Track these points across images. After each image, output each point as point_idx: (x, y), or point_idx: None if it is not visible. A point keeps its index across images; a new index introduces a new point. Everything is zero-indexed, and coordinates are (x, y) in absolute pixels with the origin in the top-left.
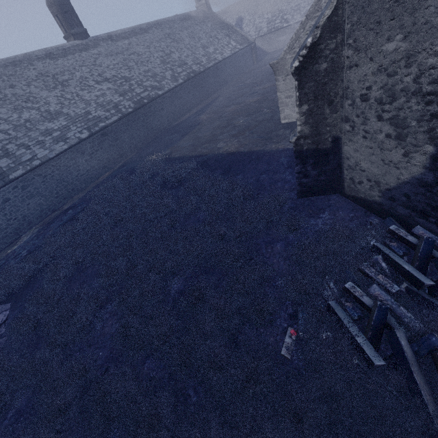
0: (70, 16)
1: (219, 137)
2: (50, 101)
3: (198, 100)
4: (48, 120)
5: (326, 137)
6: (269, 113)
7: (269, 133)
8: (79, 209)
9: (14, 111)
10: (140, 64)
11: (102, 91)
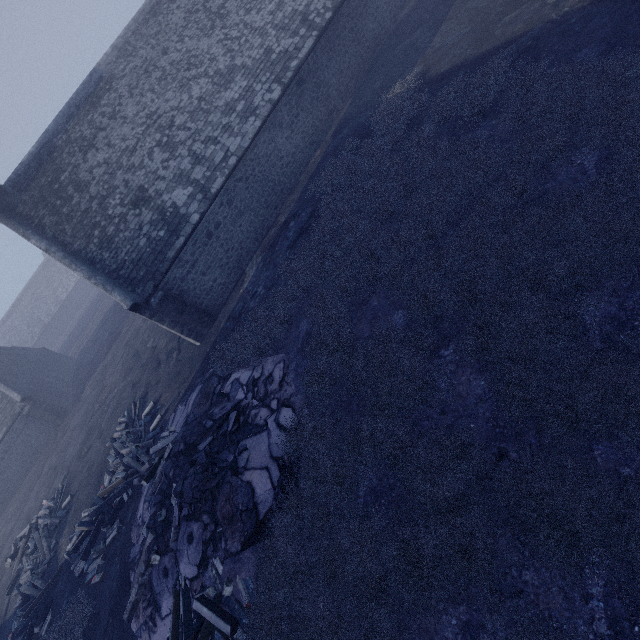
0: None
1: None
2: (215, 54)
3: None
4: (223, 87)
5: None
6: None
7: None
8: (304, 216)
9: (180, 90)
10: None
11: None
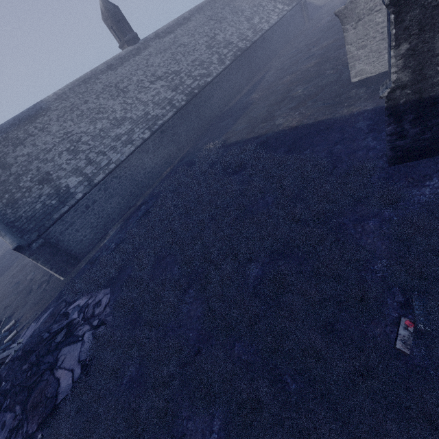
0: (122, 25)
1: (276, 114)
2: (116, 109)
3: (246, 80)
4: (117, 126)
5: (435, 81)
6: (334, 75)
7: (338, 96)
8: (150, 204)
9: (90, 123)
10: (187, 55)
11: (156, 90)
